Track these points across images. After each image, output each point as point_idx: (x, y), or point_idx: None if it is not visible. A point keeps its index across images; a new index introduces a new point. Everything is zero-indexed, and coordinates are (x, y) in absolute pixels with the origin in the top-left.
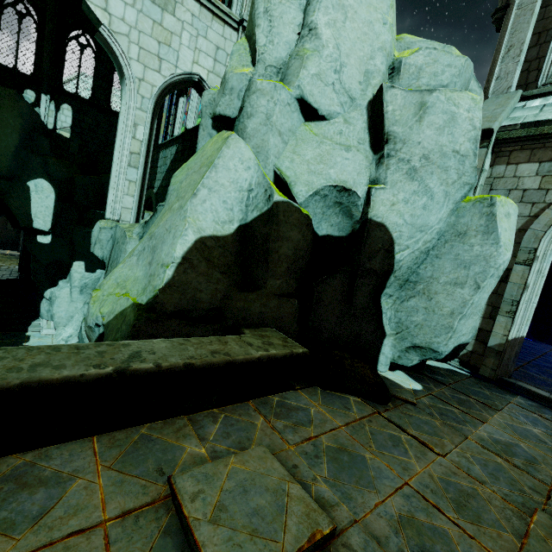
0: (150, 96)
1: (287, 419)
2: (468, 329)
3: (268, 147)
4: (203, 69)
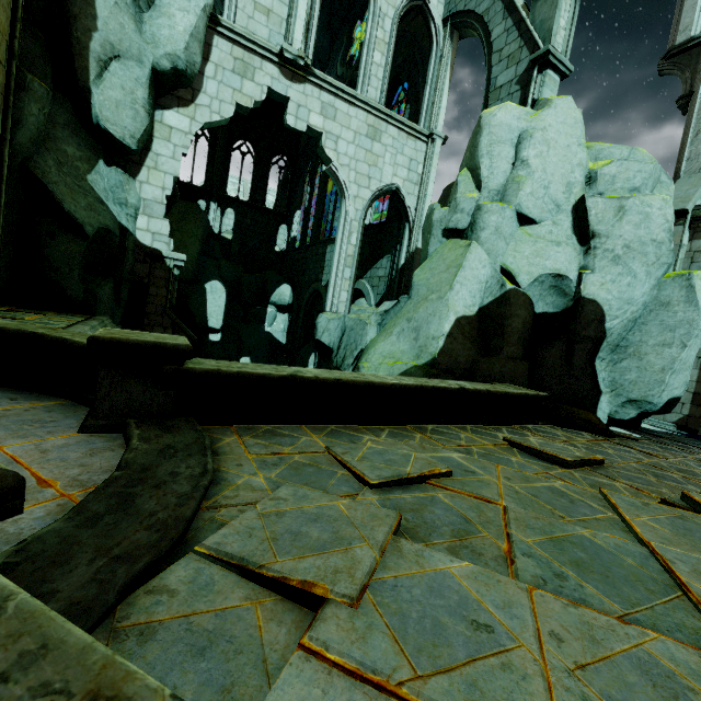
0: (362, 208)
1: (545, 434)
2: (680, 383)
3: (497, 250)
4: (400, 179)
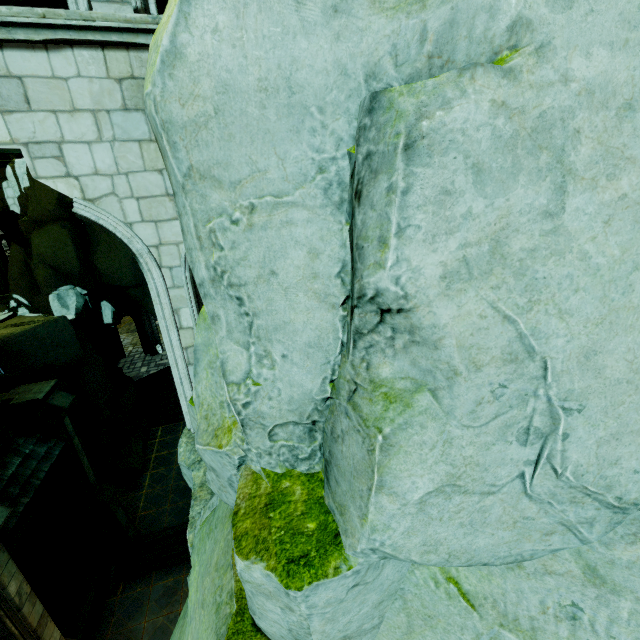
0: (179, 260)
1: None
2: None
3: None
4: None
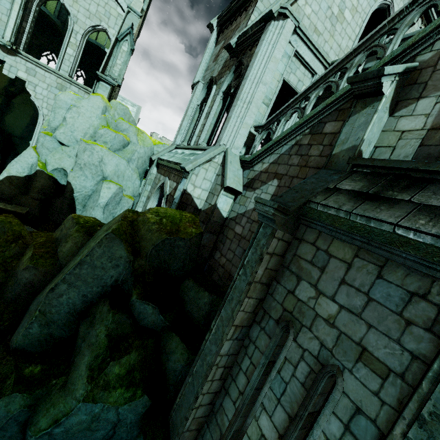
0: None
1: None
2: None
3: (42, 152)
4: None
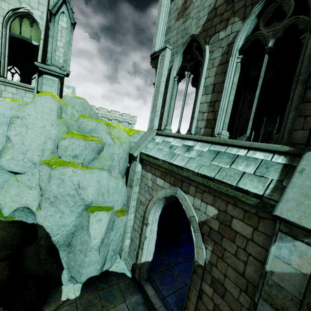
0: None
1: None
2: (92, 270)
3: None
4: None
